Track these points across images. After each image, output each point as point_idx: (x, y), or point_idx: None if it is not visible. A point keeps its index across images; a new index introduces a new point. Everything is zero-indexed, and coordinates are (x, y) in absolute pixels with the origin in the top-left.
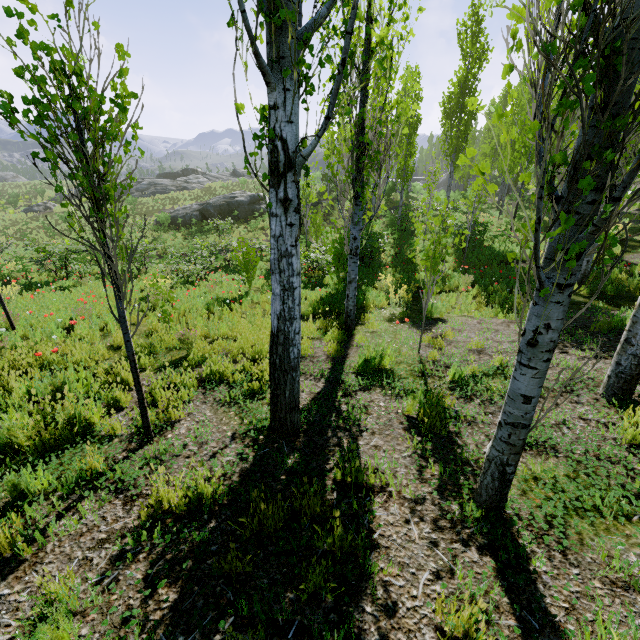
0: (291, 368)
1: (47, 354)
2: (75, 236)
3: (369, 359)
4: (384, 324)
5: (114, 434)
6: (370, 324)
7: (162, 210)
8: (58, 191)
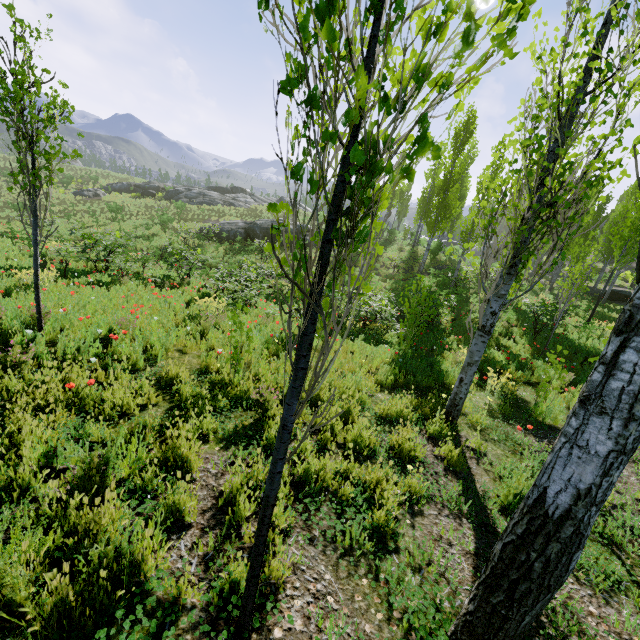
0: (559, 584)
1: (80, 385)
2: (117, 227)
3: (523, 495)
4: (487, 420)
5: (178, 601)
6: (474, 418)
7: (207, 220)
8: (294, 176)
